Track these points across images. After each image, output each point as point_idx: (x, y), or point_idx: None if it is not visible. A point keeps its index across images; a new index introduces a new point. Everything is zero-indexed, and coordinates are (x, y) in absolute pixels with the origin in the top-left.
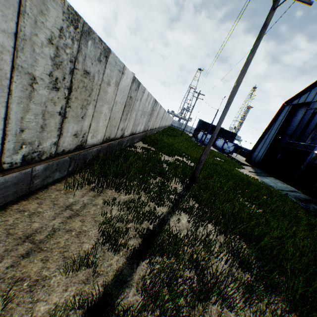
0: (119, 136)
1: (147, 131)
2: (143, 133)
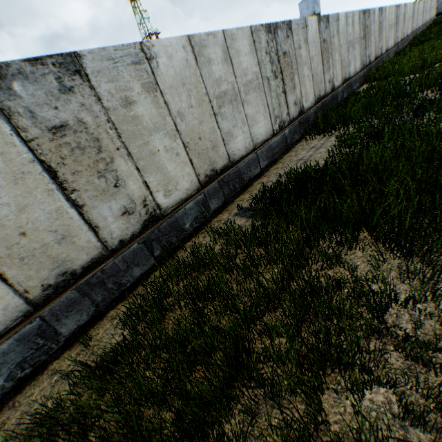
0: (329, 91)
1: (370, 64)
2: (364, 71)
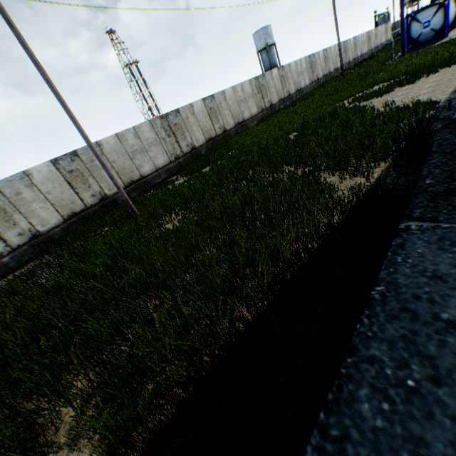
0: (96, 202)
1: (198, 148)
2: (180, 160)
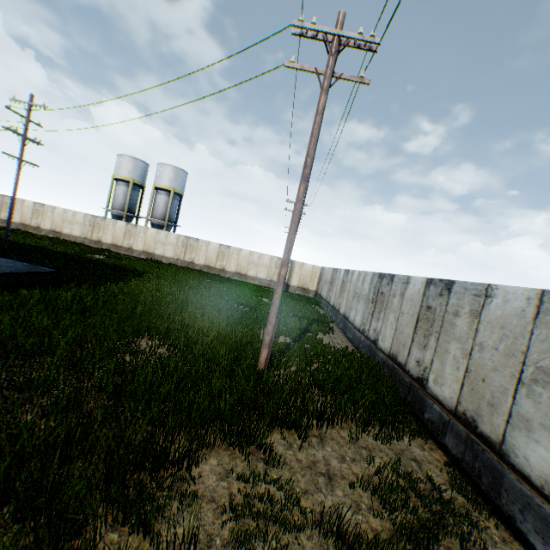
0: (414, 374)
1: None
2: None
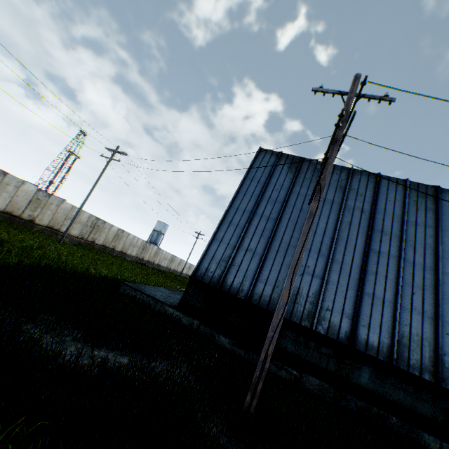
0: (27, 219)
1: (95, 243)
2: (82, 240)
